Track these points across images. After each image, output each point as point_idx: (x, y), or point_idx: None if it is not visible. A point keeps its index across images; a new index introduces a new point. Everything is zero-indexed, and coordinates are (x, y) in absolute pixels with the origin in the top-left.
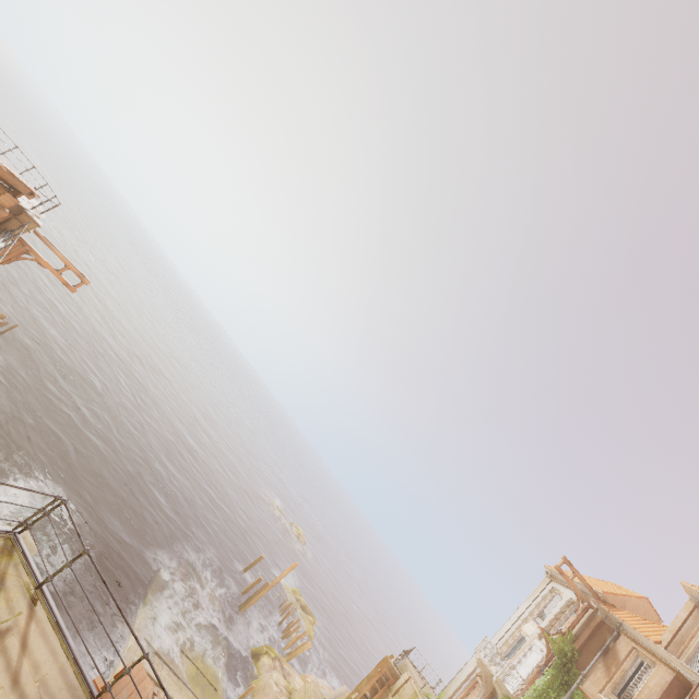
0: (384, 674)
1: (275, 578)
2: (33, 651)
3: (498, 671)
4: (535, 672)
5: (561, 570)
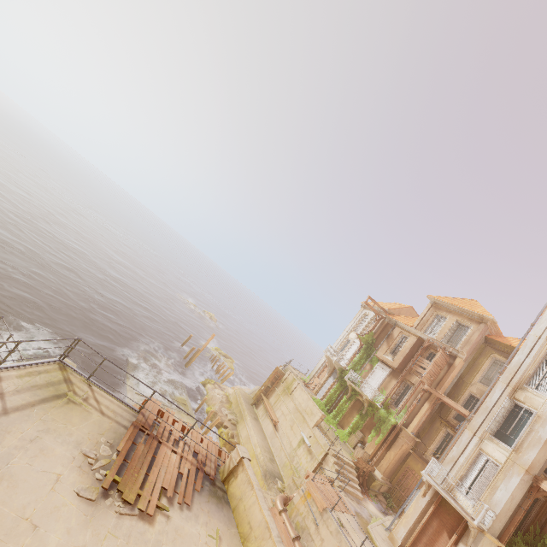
0: (277, 375)
1: (203, 345)
2: (102, 402)
3: (335, 358)
4: (354, 354)
5: (367, 303)
